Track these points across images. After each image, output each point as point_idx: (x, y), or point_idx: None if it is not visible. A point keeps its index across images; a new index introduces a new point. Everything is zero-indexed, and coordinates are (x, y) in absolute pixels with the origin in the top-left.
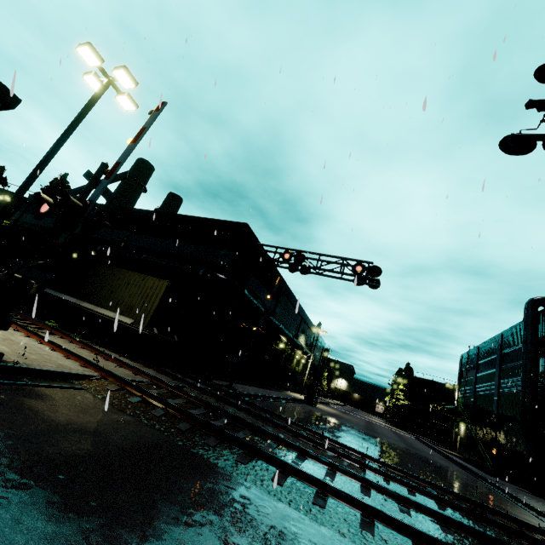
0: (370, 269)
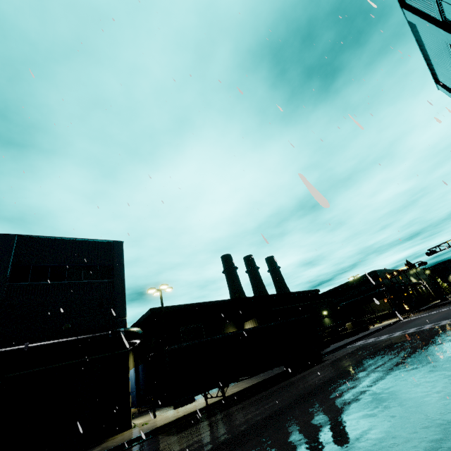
0: (422, 263)
